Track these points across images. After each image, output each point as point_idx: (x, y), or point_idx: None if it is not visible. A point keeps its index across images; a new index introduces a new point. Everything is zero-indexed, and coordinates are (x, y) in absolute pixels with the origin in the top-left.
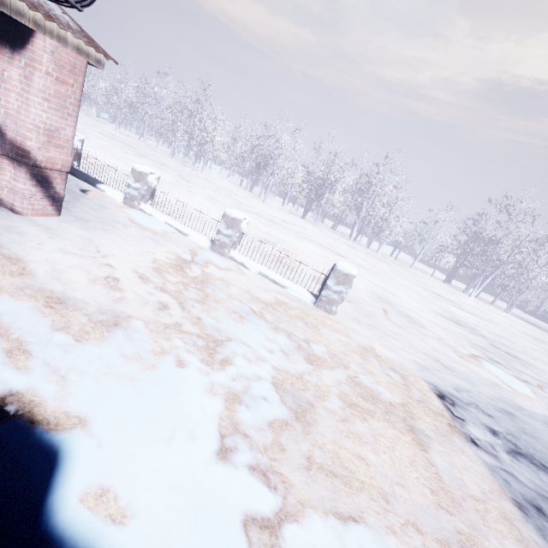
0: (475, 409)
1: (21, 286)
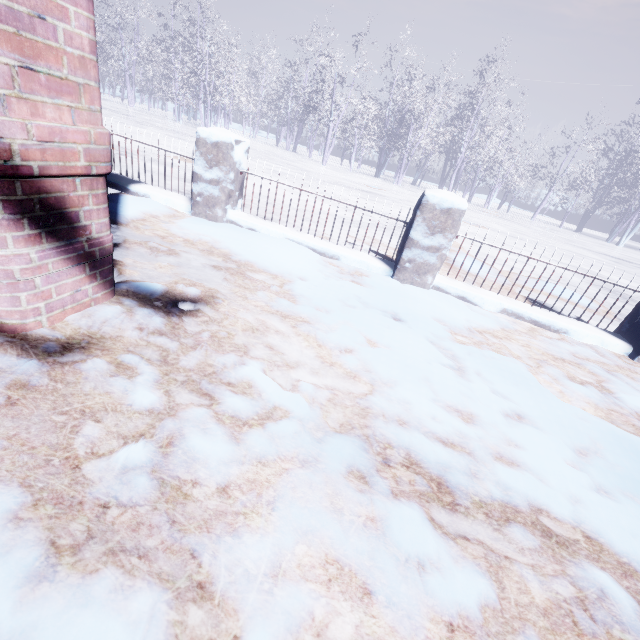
0: None
1: None
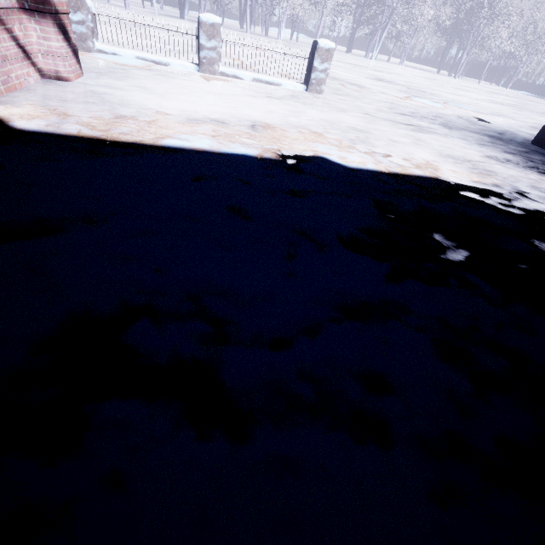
0: (425, 119)
1: (186, 120)
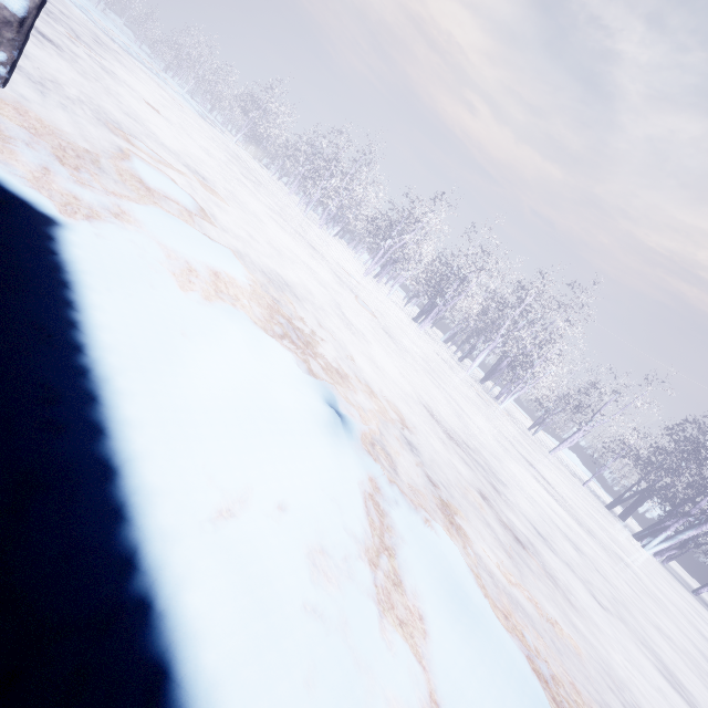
0: None
1: None
